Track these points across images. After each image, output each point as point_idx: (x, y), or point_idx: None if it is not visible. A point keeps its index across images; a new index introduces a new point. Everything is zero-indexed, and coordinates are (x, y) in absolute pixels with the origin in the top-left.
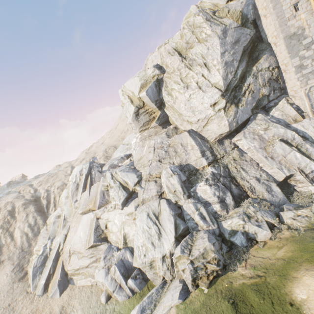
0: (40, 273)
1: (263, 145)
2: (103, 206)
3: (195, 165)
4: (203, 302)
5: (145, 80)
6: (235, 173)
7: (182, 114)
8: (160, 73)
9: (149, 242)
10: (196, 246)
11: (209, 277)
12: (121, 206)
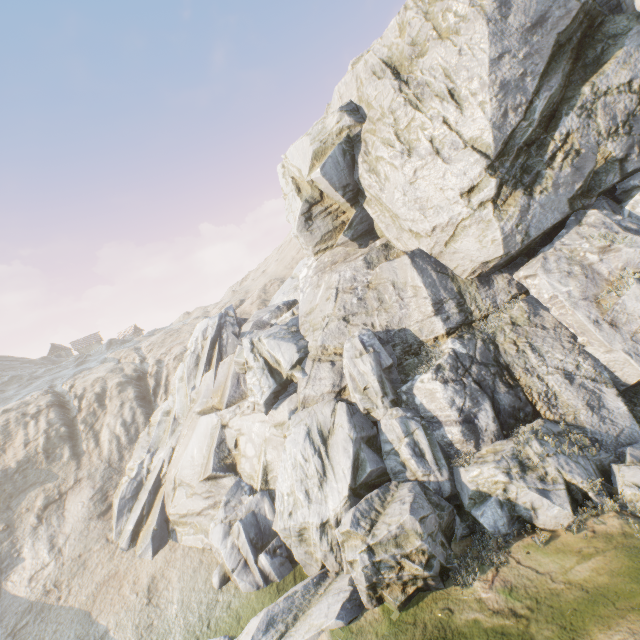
0: (130, 510)
1: (592, 291)
2: (235, 403)
3: (418, 333)
4: (382, 639)
5: (322, 141)
6: (511, 357)
7: (398, 214)
8: (353, 124)
9: (301, 489)
10: (387, 515)
11: (407, 588)
12: (265, 407)
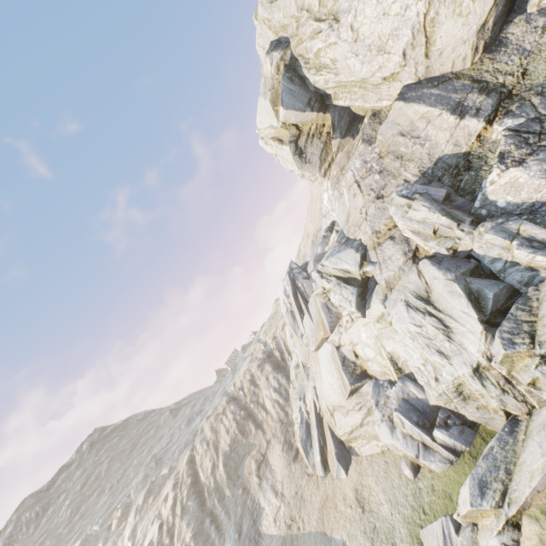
0: (310, 446)
1: None
2: (336, 325)
3: (455, 149)
4: None
5: (270, 89)
6: None
7: (364, 77)
8: (282, 53)
9: (432, 353)
10: (543, 318)
11: None
12: (359, 312)
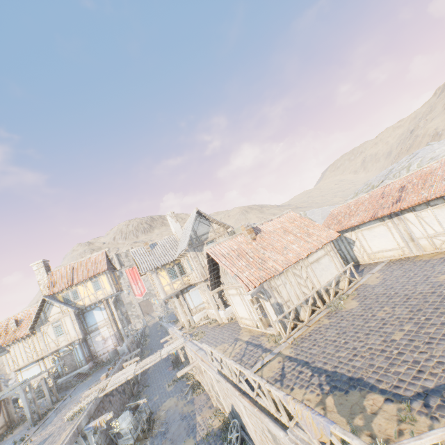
0: None
1: None
2: None
3: None
4: None
5: None
6: None
7: None
8: None
9: None
10: None
11: None
12: None
